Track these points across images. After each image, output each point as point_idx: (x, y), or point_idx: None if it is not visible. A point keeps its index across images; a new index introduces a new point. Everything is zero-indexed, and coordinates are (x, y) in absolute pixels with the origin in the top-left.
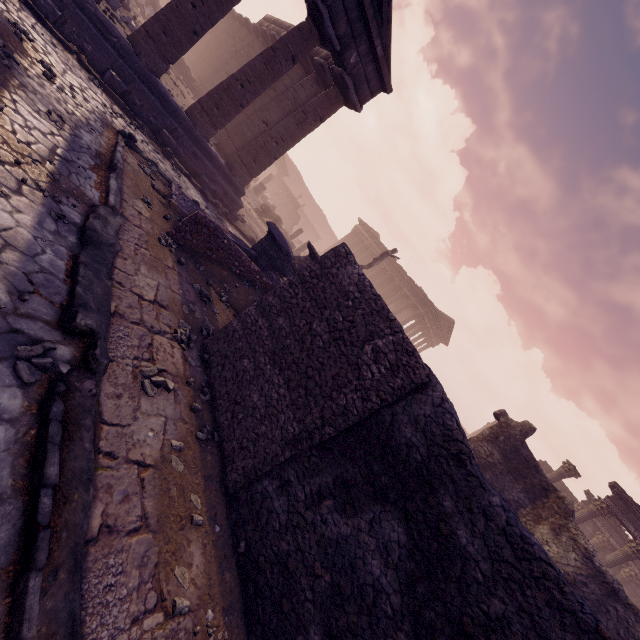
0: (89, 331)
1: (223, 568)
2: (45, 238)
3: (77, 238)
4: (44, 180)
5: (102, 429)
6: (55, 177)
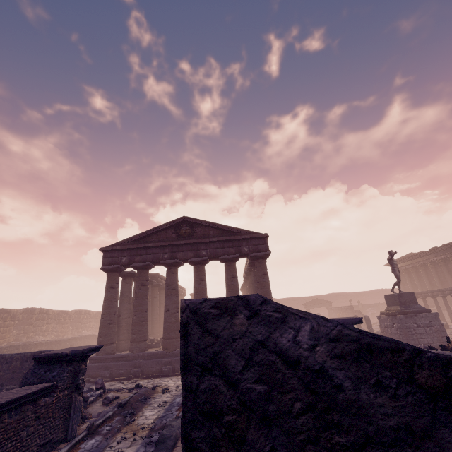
0: None
1: None
2: None
3: (155, 447)
4: (146, 433)
5: None
6: (152, 427)
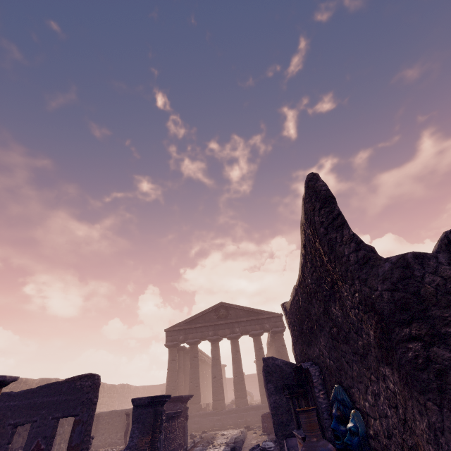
0: (234, 447)
1: None
2: (226, 448)
3: None
4: (224, 444)
5: None
6: (227, 443)
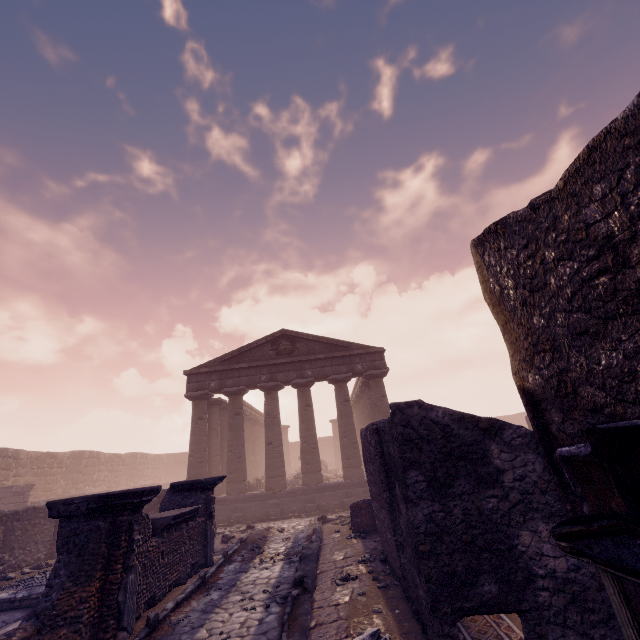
0: (302, 578)
1: (402, 622)
2: (285, 570)
3: (299, 563)
4: (283, 557)
5: (315, 603)
6: (287, 553)
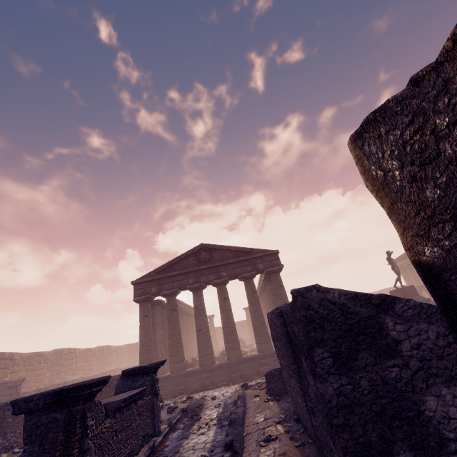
0: (231, 442)
1: None
2: (218, 434)
3: (229, 427)
4: (215, 422)
5: None
6: (219, 418)
